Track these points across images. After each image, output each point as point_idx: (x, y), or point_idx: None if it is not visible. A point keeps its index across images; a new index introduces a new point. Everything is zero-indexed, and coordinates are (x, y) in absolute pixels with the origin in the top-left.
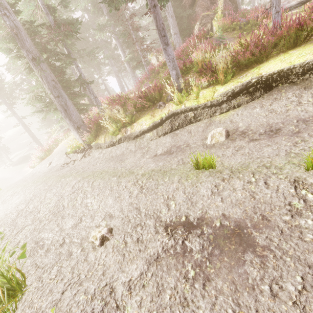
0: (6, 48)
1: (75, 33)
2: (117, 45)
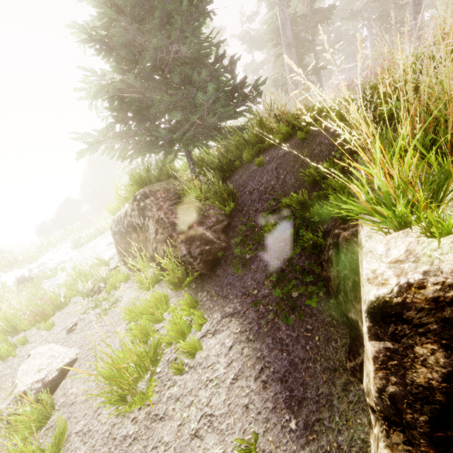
0: (271, 37)
1: (326, 19)
2: (367, 36)
